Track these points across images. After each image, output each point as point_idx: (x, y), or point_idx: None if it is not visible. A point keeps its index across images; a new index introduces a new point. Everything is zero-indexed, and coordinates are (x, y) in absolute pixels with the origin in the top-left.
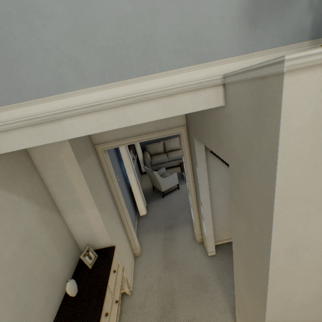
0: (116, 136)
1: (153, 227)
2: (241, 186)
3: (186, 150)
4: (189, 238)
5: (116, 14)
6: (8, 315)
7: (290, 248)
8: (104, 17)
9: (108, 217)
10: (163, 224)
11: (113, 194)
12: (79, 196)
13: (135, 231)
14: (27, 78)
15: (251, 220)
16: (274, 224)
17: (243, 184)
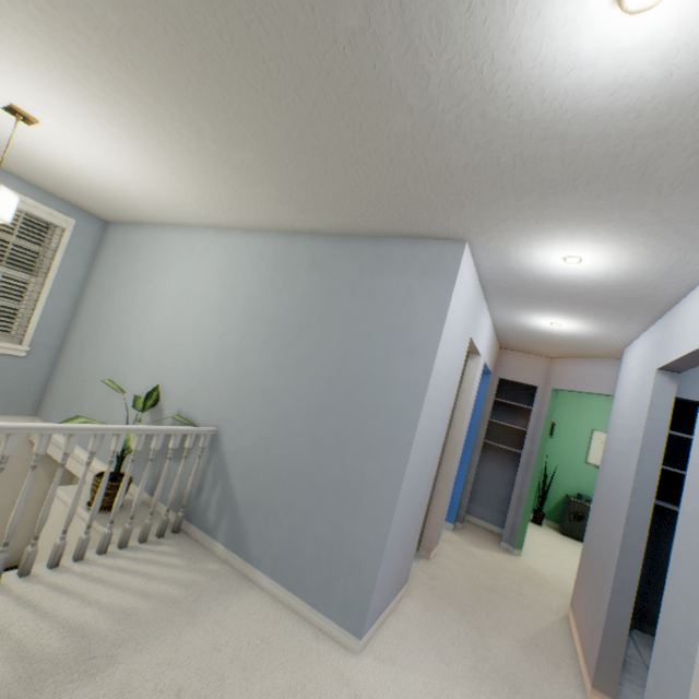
0: None
1: None
2: None
3: None
4: None
5: None
6: None
7: None
8: None
9: None
10: None
11: None
12: None
13: None
14: None
15: None
16: None
17: None
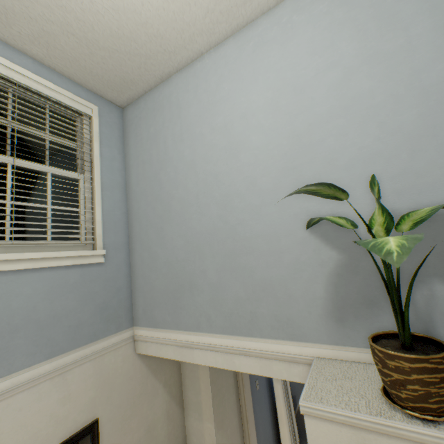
0: None
1: None
2: None
3: None
4: None
5: (235, 296)
6: None
7: None
8: (228, 296)
9: (226, 441)
10: None
11: (242, 410)
12: (202, 400)
13: None
14: (184, 318)
15: None
16: None
17: None
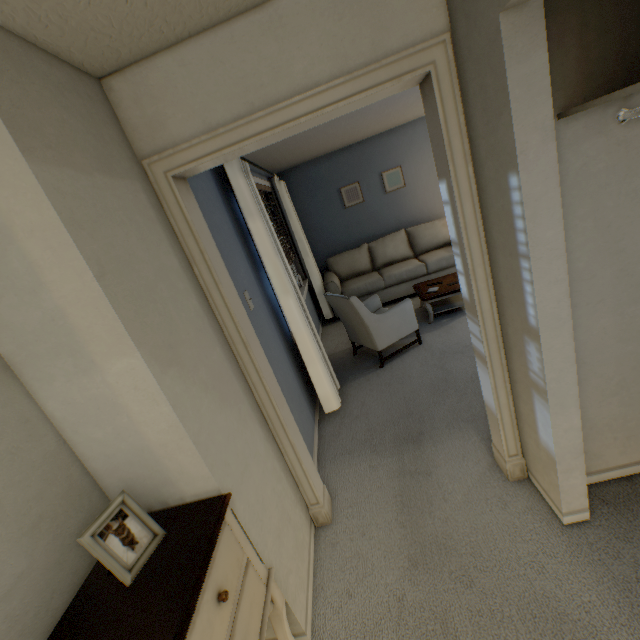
0: (206, 116)
1: (361, 440)
2: None
3: (455, 141)
4: (477, 467)
5: None
6: None
7: None
8: None
9: (204, 394)
10: (389, 431)
11: (227, 333)
12: (61, 304)
13: (313, 453)
14: None
15: None
16: None
17: None
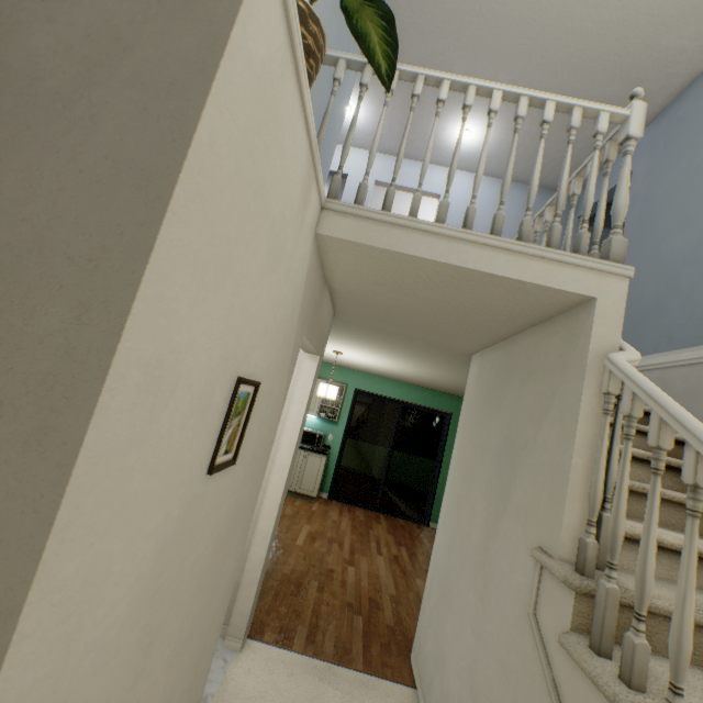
0: None
1: None
2: (12, 181)
3: None
4: None
5: None
6: None
7: (152, 372)
8: None
9: None
10: None
11: None
12: None
13: None
14: None
15: (31, 294)
16: (158, 252)
17: (35, 169)
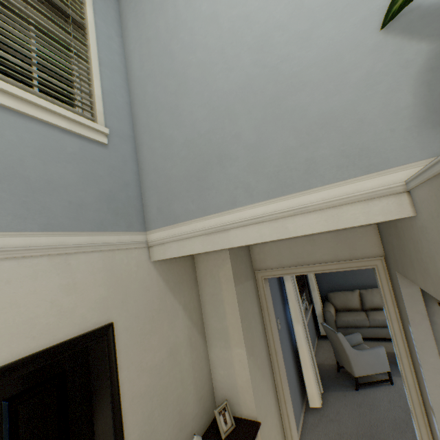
0: (280, 262)
1: (331, 438)
2: None
3: (387, 295)
4: None
5: (282, 149)
6: (139, 427)
7: None
8: (273, 152)
9: (257, 371)
10: None
11: (269, 342)
12: (228, 324)
13: (298, 430)
14: (213, 200)
15: None
16: None
17: None
